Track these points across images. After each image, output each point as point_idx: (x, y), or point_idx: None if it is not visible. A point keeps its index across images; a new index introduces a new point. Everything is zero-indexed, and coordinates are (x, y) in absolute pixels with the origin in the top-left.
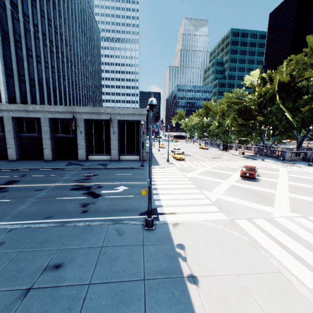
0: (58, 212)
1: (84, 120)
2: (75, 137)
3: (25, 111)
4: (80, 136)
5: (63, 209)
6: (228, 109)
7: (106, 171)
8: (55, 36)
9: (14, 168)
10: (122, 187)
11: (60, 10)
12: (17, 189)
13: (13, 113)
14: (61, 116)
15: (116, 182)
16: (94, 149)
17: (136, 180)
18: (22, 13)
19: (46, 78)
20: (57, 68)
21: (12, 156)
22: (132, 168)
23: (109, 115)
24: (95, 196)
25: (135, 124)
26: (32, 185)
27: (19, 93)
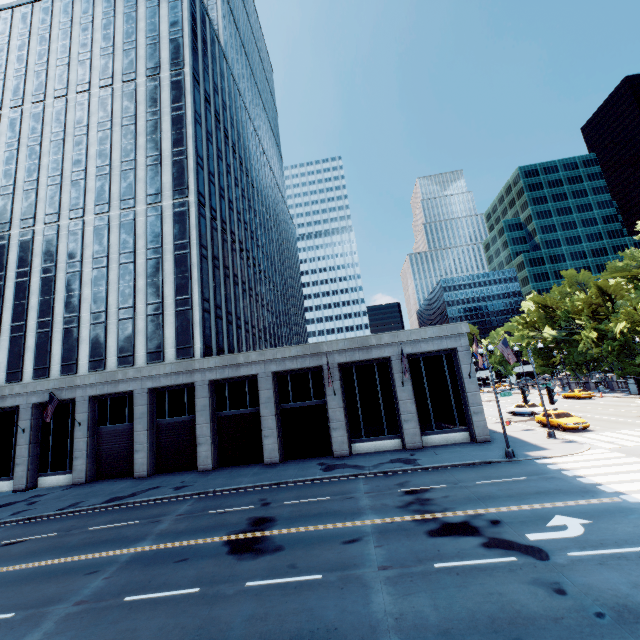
0: (511, 616)
1: (337, 365)
2: (320, 404)
3: (231, 367)
4: (333, 400)
5: (510, 603)
6: (602, 299)
7: (437, 476)
8: (251, 244)
9: (230, 487)
10: (563, 517)
11: (255, 208)
12: (295, 539)
13: (211, 373)
14: (294, 365)
15: (514, 504)
16: (361, 428)
17: (562, 494)
18: (220, 221)
19: (243, 307)
20: (255, 290)
21: (205, 461)
22: (491, 464)
23: (388, 348)
24: (531, 553)
25: (442, 358)
26: (314, 526)
27: (215, 337)
